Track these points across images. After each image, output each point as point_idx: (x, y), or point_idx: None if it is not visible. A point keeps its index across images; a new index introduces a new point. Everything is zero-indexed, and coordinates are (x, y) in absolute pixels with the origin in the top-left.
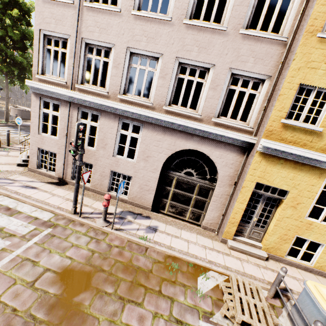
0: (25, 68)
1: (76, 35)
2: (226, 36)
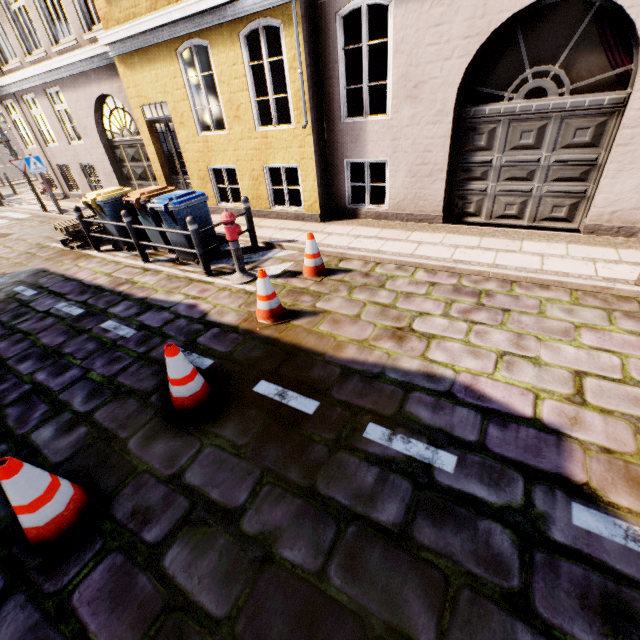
0: None
1: None
2: None
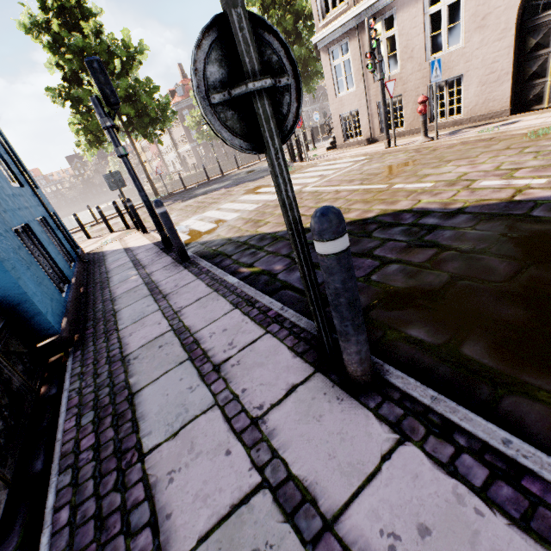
0: (306, 60)
1: None
2: None
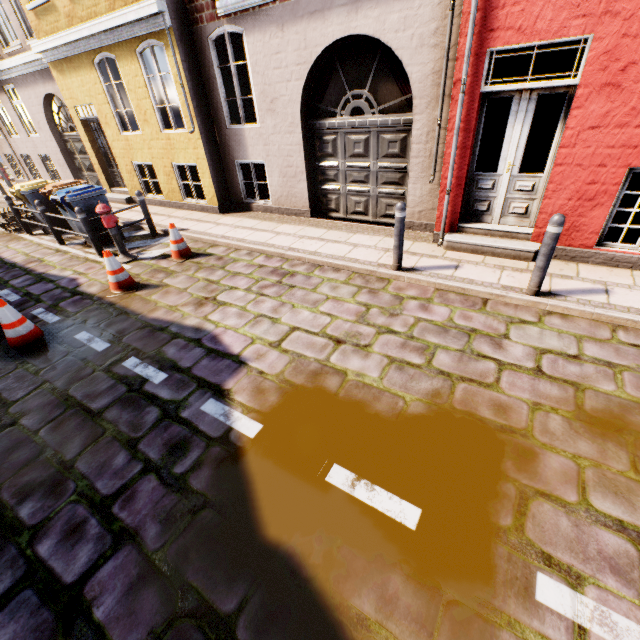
0: None
1: None
2: None
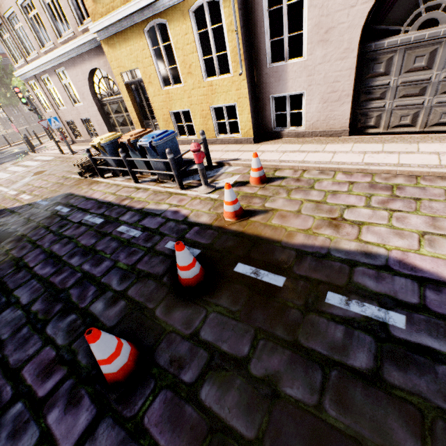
0: None
1: (0, 17)
2: None
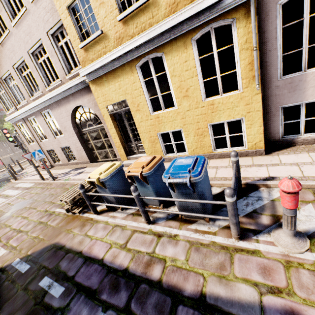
0: None
1: None
2: (30, 13)
